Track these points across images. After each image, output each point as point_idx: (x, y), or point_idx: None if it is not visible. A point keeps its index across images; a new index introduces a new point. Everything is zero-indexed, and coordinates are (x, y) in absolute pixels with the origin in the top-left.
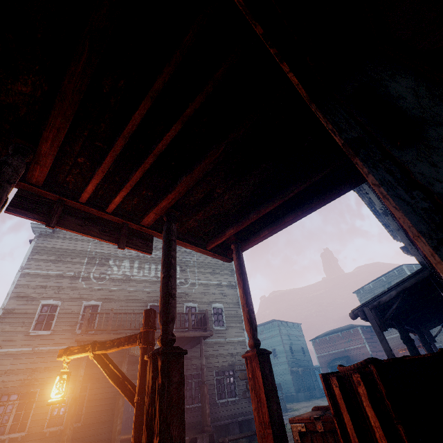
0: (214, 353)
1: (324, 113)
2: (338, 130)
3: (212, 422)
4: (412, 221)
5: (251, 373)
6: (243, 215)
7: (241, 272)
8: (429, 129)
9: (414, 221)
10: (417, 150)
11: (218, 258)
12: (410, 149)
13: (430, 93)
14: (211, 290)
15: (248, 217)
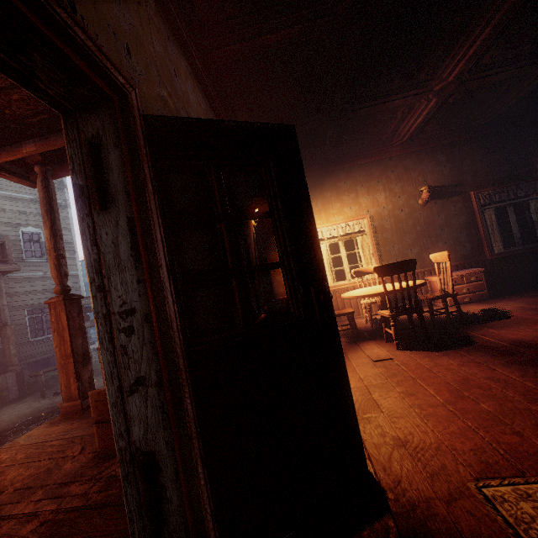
0: (26, 290)
1: (68, 140)
2: (73, 169)
3: (23, 361)
4: (88, 265)
5: (55, 317)
6: (55, 131)
7: (50, 209)
8: (114, 207)
9: (88, 265)
10: (105, 219)
11: (12, 180)
12: (103, 216)
13: (124, 180)
14: (18, 207)
15: (62, 136)
